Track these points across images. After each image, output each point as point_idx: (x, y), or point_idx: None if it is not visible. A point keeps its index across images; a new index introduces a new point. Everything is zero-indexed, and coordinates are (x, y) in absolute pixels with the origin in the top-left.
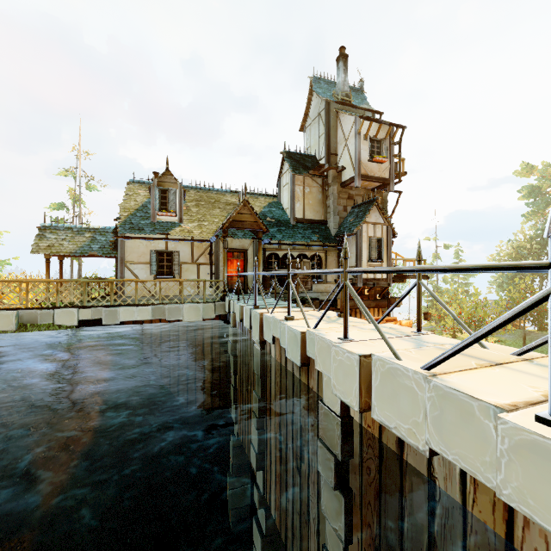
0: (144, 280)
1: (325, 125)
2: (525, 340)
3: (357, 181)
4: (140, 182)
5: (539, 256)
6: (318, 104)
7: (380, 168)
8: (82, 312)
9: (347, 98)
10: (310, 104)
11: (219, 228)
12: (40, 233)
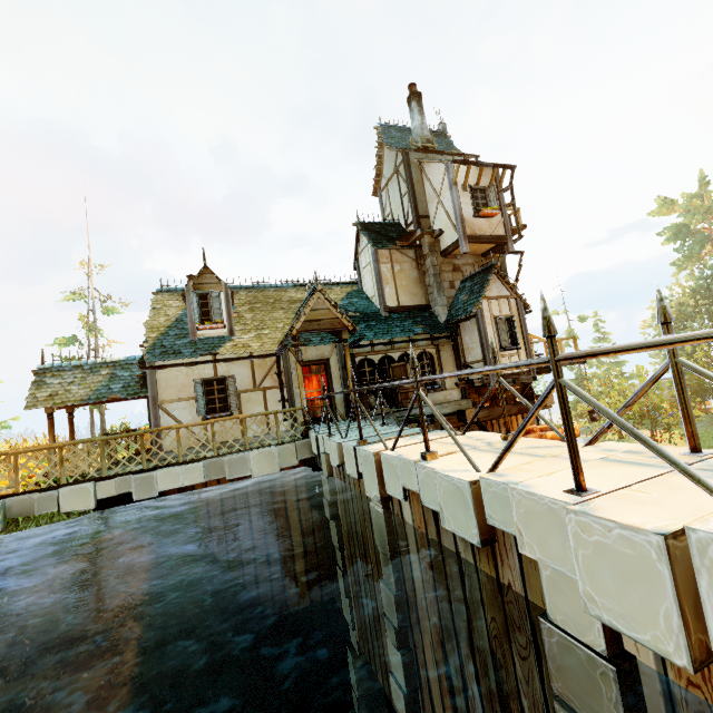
0: (188, 424)
1: (406, 181)
2: None
3: (464, 244)
4: (171, 291)
5: (709, 313)
6: (392, 158)
7: (490, 224)
8: (101, 486)
9: (429, 144)
10: (381, 160)
11: (288, 334)
12: (37, 379)
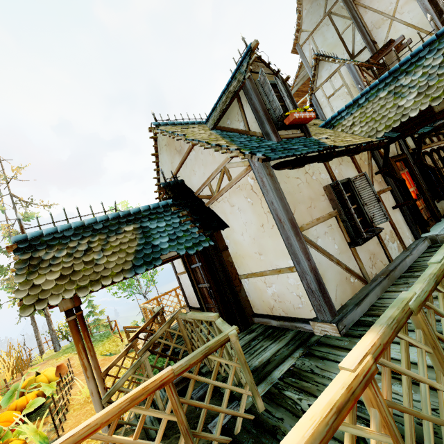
0: None
1: (349, 14)
2: None
3: None
4: (168, 125)
5: None
6: (318, 6)
7: None
8: None
9: None
10: (300, 16)
11: None
12: (21, 258)
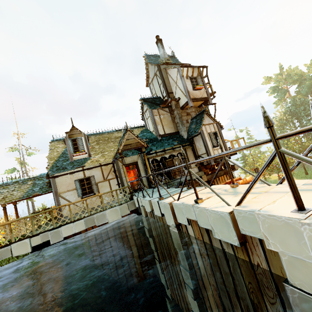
0: (74, 202)
1: (160, 78)
2: (305, 168)
3: (190, 102)
4: (58, 140)
5: (292, 121)
6: (152, 69)
7: (200, 92)
8: (33, 240)
9: (168, 61)
10: (148, 70)
11: (116, 152)
12: None
